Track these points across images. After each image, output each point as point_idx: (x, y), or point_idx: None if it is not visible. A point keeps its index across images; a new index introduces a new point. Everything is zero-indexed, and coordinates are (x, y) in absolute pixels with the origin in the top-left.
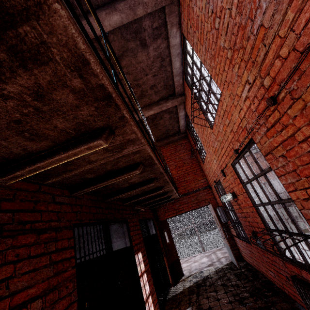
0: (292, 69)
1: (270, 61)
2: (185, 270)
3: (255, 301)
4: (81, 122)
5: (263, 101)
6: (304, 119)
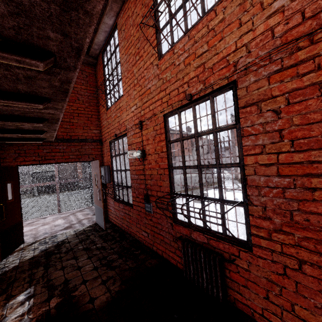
0: None
1: None
2: (27, 235)
3: (125, 261)
4: None
5: (311, 22)
6: None
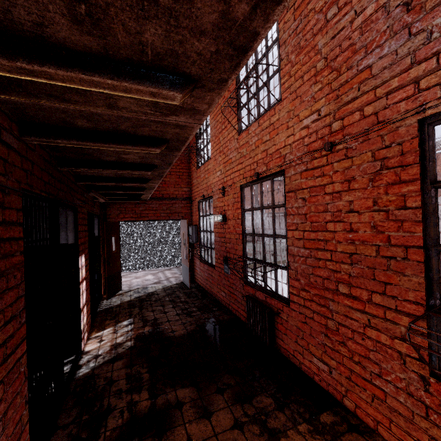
0: (363, 130)
1: (352, 108)
2: (123, 284)
3: (203, 314)
4: (177, 52)
5: (320, 141)
6: (342, 177)
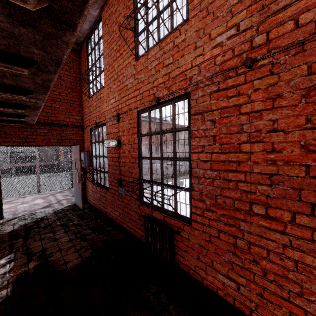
0: (296, 42)
1: (282, 18)
2: (6, 212)
3: (98, 235)
4: None
5: (237, 59)
6: (264, 95)
